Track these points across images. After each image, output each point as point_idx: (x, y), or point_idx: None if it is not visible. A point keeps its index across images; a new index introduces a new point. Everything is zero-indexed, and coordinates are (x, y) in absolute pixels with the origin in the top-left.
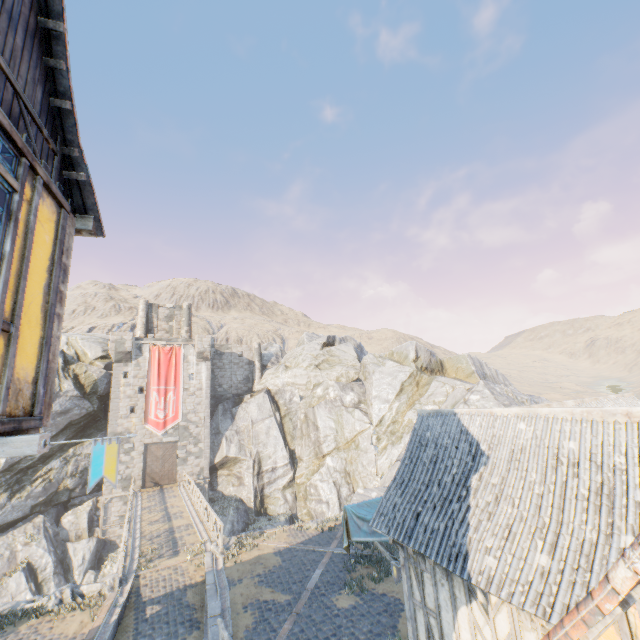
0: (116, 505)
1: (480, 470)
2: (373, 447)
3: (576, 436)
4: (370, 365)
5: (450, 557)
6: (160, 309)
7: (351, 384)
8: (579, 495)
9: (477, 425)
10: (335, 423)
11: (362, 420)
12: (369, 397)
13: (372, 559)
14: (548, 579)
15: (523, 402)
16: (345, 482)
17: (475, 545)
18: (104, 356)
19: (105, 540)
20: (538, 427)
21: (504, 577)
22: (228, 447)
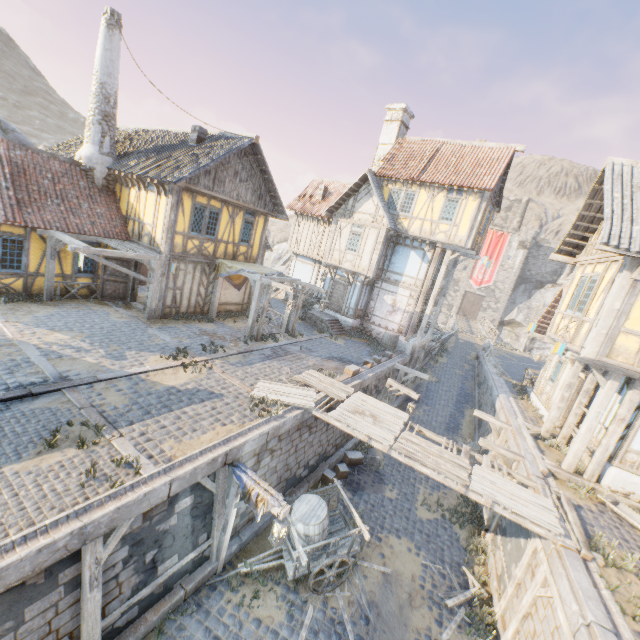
0: (441, 316)
1: None
2: None
3: None
4: None
5: None
6: (503, 201)
7: None
8: None
9: None
10: None
11: None
12: None
13: None
14: None
15: None
16: None
17: None
18: None
19: None
20: None
21: None
22: (517, 314)
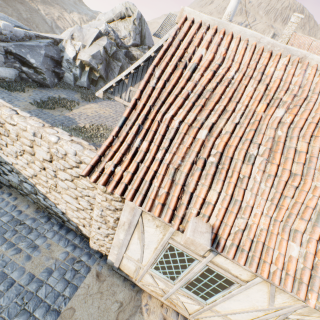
0: None
1: None
2: None
3: None
4: None
5: None
6: (276, 37)
7: None
8: None
9: None
10: None
11: None
12: None
13: None
14: None
15: None
16: None
17: None
18: None
19: None
20: None
21: None
22: None
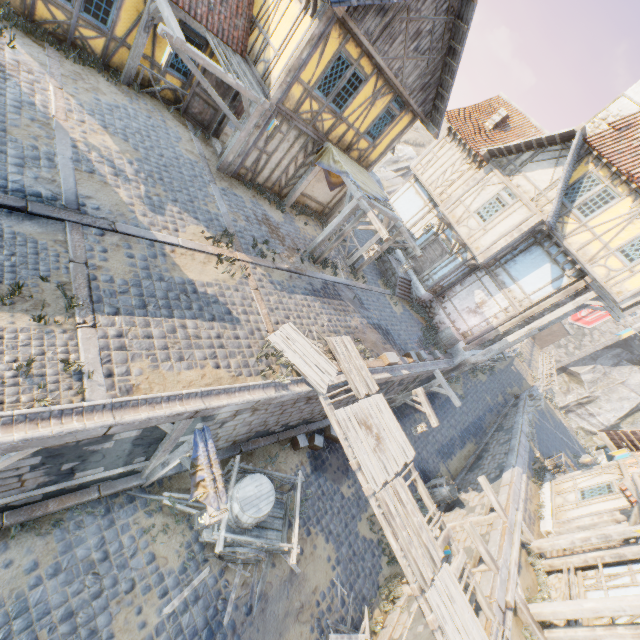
0: None
1: None
2: None
3: None
4: None
5: None
6: None
7: None
8: None
9: None
10: None
11: None
12: None
13: None
14: None
15: None
16: None
17: None
18: None
19: None
20: None
21: None
22: (587, 372)
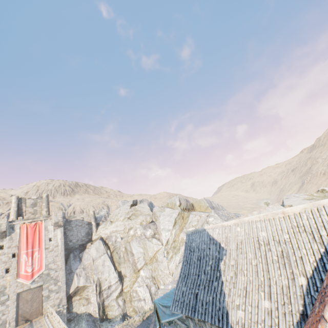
0: None
1: (224, 258)
2: (165, 258)
3: (264, 228)
4: (157, 212)
5: (219, 318)
6: (27, 200)
7: (149, 224)
8: (273, 260)
9: (217, 233)
10: (143, 249)
11: (157, 244)
12: (159, 230)
13: None
14: (272, 315)
15: (232, 217)
16: (153, 283)
17: (230, 305)
18: None
19: None
20: (246, 228)
21: (250, 321)
22: (78, 280)
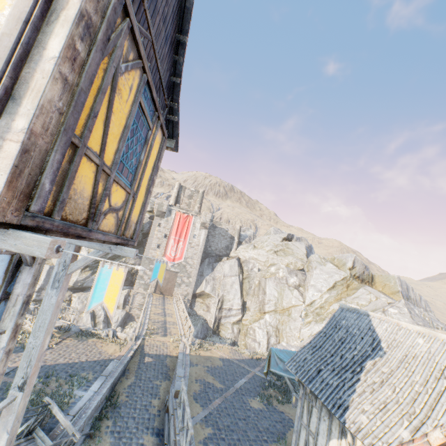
0: (139, 297)
1: (375, 359)
2: (301, 319)
3: None
4: (314, 262)
5: (334, 404)
6: (186, 190)
7: (296, 271)
8: None
9: (383, 328)
10: (278, 294)
11: (298, 298)
12: (307, 284)
13: (280, 388)
14: None
15: (437, 328)
16: (274, 334)
17: (355, 404)
18: (150, 211)
19: (129, 314)
20: (434, 346)
21: (370, 432)
22: (206, 286)
